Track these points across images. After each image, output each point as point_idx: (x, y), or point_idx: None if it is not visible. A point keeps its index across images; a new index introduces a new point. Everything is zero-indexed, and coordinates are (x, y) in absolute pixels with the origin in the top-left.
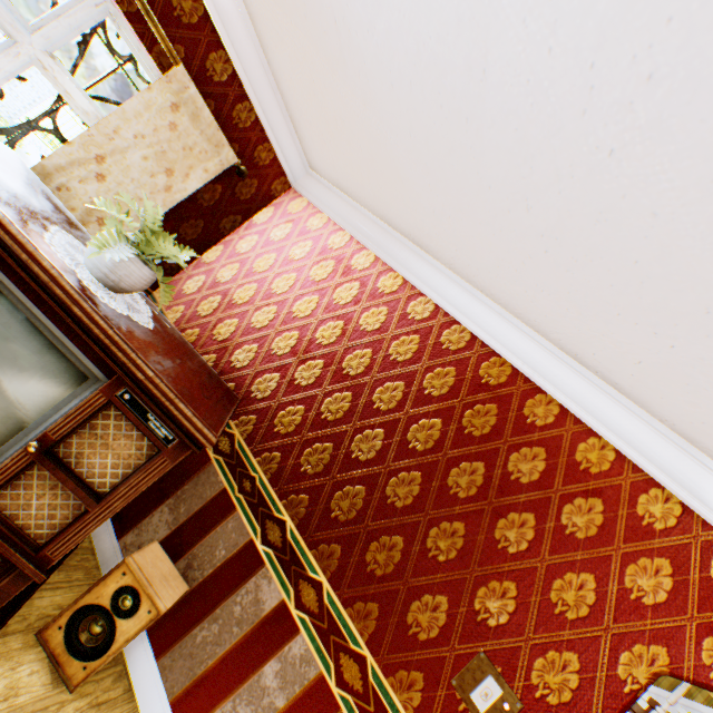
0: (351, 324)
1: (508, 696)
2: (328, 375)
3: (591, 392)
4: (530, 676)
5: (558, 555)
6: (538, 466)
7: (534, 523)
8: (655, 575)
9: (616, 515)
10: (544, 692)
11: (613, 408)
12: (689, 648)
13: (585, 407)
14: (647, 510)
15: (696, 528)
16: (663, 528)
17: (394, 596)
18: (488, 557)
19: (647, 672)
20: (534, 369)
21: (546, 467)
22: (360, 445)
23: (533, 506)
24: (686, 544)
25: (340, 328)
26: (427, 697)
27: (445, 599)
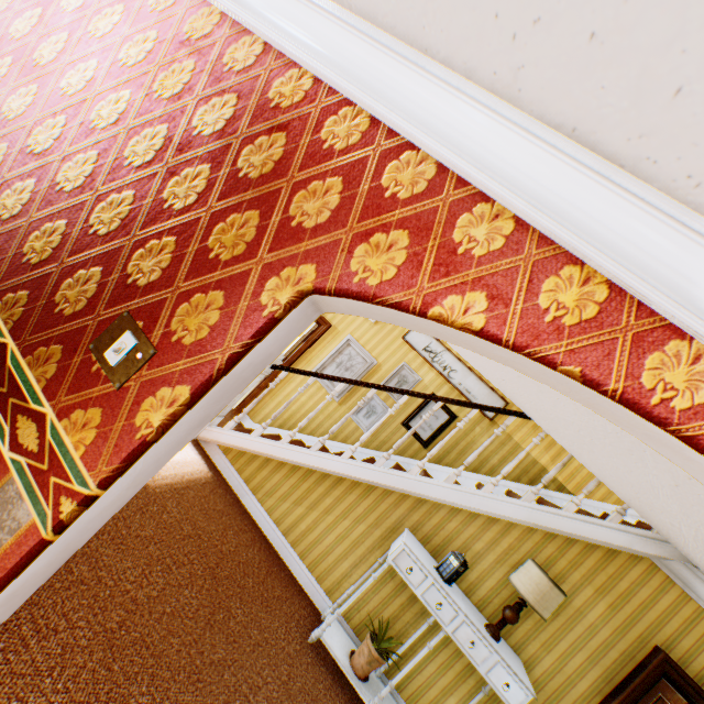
0: (51, 9)
1: (144, 347)
2: (15, 72)
3: (291, 9)
4: (172, 324)
5: (227, 201)
6: (227, 115)
7: (209, 175)
8: (324, 197)
9: (299, 146)
10: (182, 335)
11: (311, 19)
12: (340, 261)
13: (286, 32)
14: (333, 134)
15: (381, 140)
16: (345, 148)
17: (48, 281)
18: (153, 221)
19: (292, 293)
20: (239, 4)
21: (235, 114)
22: (38, 138)
23: (212, 158)
24: (366, 159)
25: (38, 16)
26: (63, 368)
27: (99, 272)
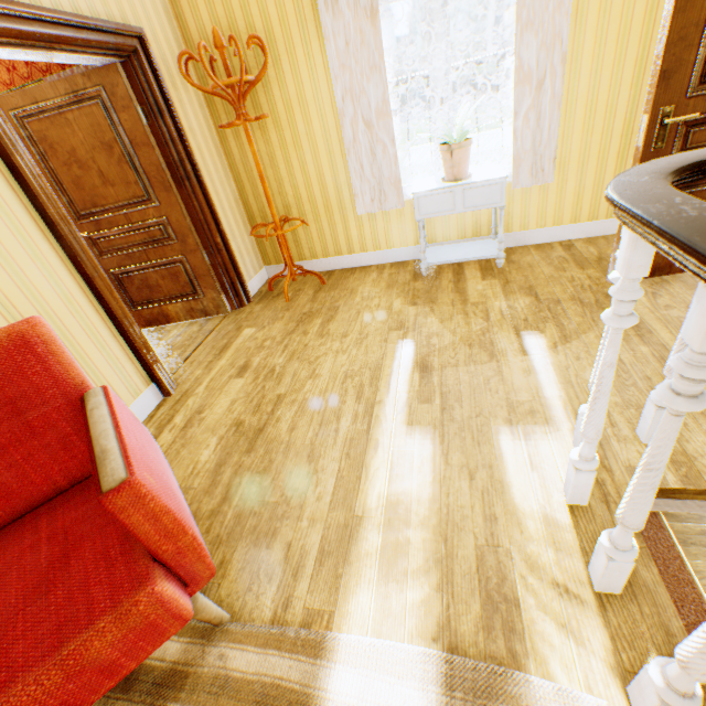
0: None
1: None
2: None
3: None
4: None
5: None
6: None
7: None
8: None
9: None
10: None
11: None
12: None
13: None
14: None
15: None
16: None
17: None
18: None
19: None
20: None
21: None
22: None
23: None
24: None
25: None
26: None
27: None
